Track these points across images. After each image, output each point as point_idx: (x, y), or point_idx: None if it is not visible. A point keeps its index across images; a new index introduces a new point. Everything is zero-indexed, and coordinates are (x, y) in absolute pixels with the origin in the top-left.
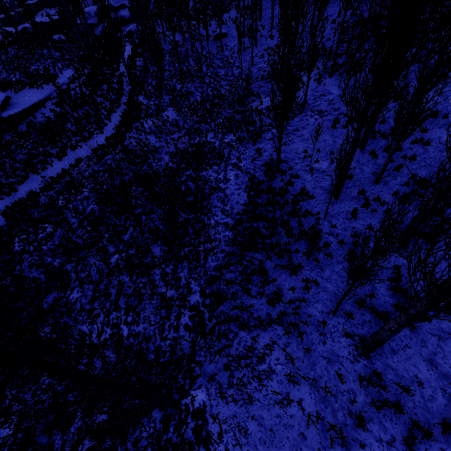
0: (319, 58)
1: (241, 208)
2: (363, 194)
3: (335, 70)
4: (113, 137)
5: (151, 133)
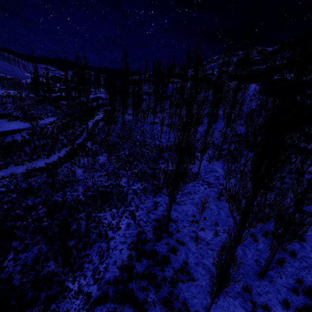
0: (210, 148)
1: (115, 273)
2: (249, 292)
3: (220, 157)
4: (52, 163)
5: (82, 167)
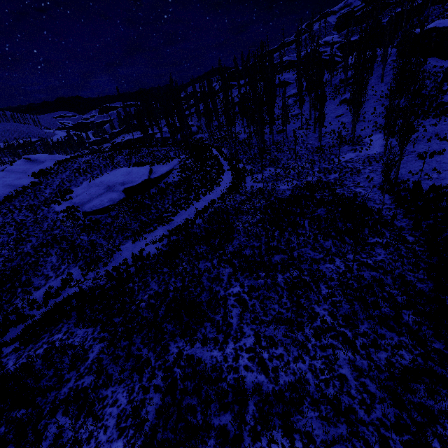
0: (374, 131)
1: (390, 200)
2: None
3: (395, 134)
4: (232, 186)
5: (261, 182)
